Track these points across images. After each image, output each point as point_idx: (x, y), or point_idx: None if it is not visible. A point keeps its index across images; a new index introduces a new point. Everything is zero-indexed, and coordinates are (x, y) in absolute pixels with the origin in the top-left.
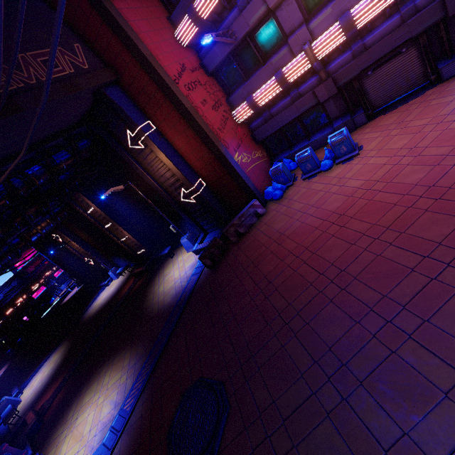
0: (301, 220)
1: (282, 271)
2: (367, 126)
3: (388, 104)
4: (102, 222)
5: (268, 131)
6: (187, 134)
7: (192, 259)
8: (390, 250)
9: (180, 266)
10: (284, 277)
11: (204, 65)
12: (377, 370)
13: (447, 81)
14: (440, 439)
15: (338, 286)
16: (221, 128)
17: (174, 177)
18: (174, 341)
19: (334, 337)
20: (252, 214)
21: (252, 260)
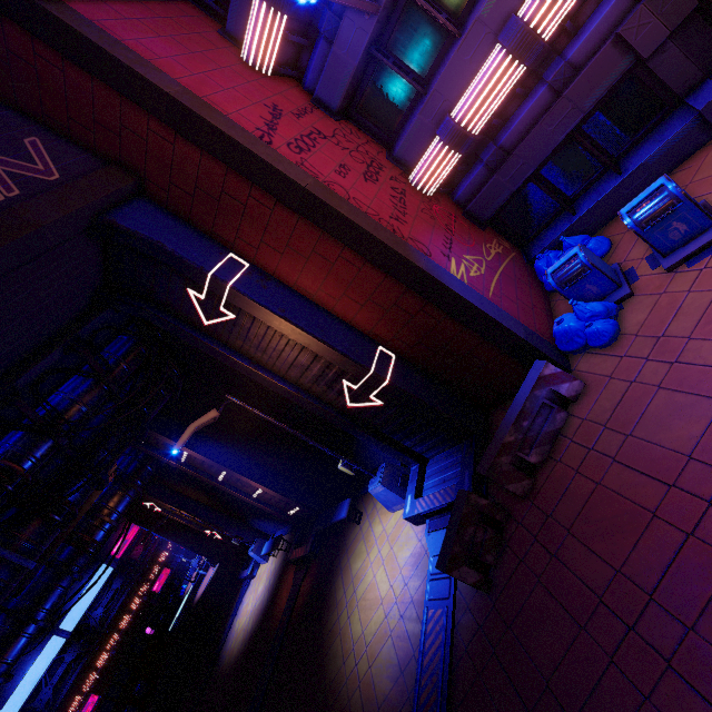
0: None
1: None
2: None
3: None
4: (210, 473)
5: (504, 190)
6: (322, 253)
7: (408, 536)
8: None
9: (385, 555)
10: None
11: (320, 99)
12: None
13: None
14: None
15: None
16: (398, 214)
17: (319, 360)
18: None
19: None
20: (547, 403)
21: (646, 587)
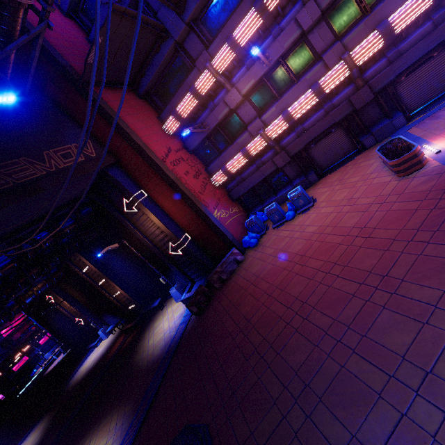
0: (272, 262)
1: (258, 310)
2: (319, 183)
3: (332, 166)
4: (95, 280)
5: (241, 191)
6: (173, 198)
7: (180, 308)
8: (338, 281)
9: (170, 316)
10: (260, 315)
11: (186, 146)
12: (332, 384)
13: (369, 149)
14: (377, 434)
15: (301, 316)
16: (201, 191)
17: (163, 233)
18: (162, 393)
19: (299, 362)
20: (233, 261)
21: (233, 303)
